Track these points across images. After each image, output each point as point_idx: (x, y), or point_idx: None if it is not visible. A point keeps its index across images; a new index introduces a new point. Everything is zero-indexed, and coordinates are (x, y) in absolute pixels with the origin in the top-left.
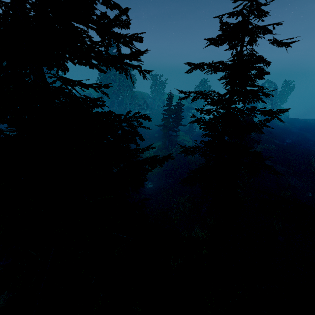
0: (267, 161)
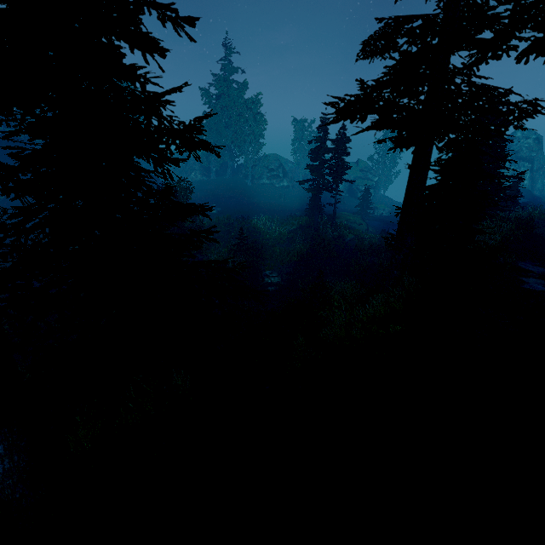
0: (541, 228)
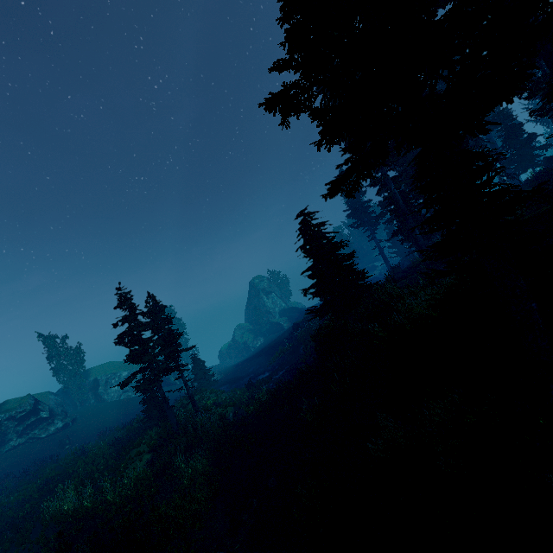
0: None
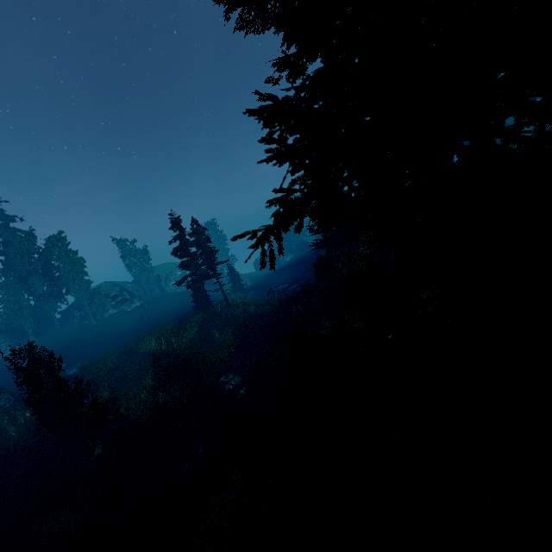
0: None
